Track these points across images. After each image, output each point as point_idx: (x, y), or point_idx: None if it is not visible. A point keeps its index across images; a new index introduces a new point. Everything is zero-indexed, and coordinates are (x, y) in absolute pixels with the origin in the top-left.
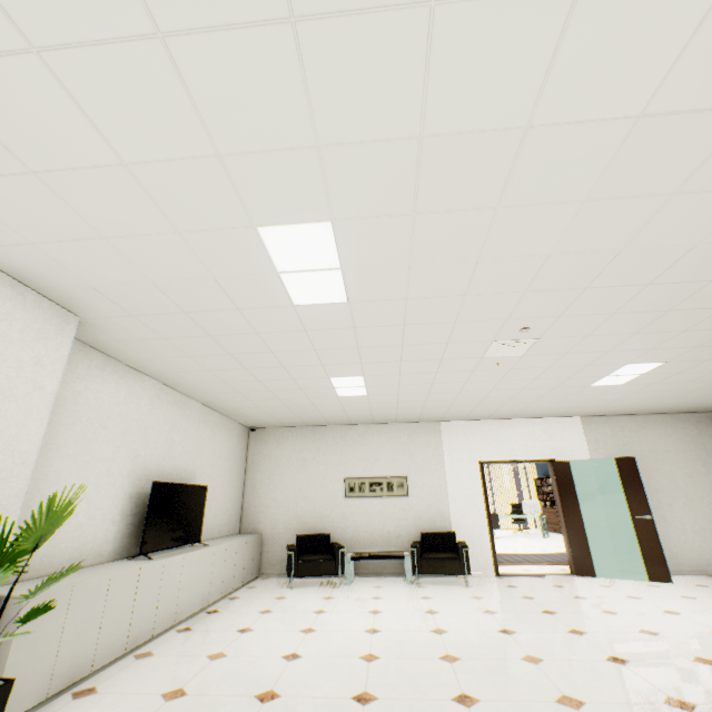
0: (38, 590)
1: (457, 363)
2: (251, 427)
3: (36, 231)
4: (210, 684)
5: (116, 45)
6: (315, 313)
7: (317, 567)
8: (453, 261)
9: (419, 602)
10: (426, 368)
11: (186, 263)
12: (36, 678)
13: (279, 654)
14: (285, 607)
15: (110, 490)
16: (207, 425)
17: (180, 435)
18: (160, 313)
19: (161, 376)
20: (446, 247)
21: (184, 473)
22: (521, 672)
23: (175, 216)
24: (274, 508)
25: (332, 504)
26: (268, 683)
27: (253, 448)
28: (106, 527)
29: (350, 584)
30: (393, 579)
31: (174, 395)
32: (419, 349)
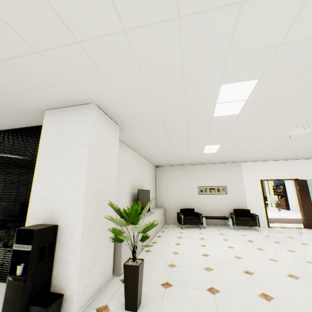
0: (144, 230)
1: (270, 137)
2: (157, 166)
3: (125, 94)
4: (182, 263)
5: (217, 9)
6: (219, 119)
7: (192, 221)
8: (305, 93)
9: (241, 237)
10: (252, 140)
11: (178, 102)
12: (127, 257)
13: (199, 254)
14: (186, 236)
15: (125, 192)
16: (145, 166)
17: (139, 170)
18: (152, 123)
19: (135, 147)
20: (308, 86)
21: (141, 185)
22: (310, 267)
23: (188, 83)
24: (169, 198)
25: (193, 197)
26: (204, 264)
27: (157, 174)
28: (126, 206)
29: (205, 228)
30: (222, 226)
31: (136, 154)
32: (256, 132)
